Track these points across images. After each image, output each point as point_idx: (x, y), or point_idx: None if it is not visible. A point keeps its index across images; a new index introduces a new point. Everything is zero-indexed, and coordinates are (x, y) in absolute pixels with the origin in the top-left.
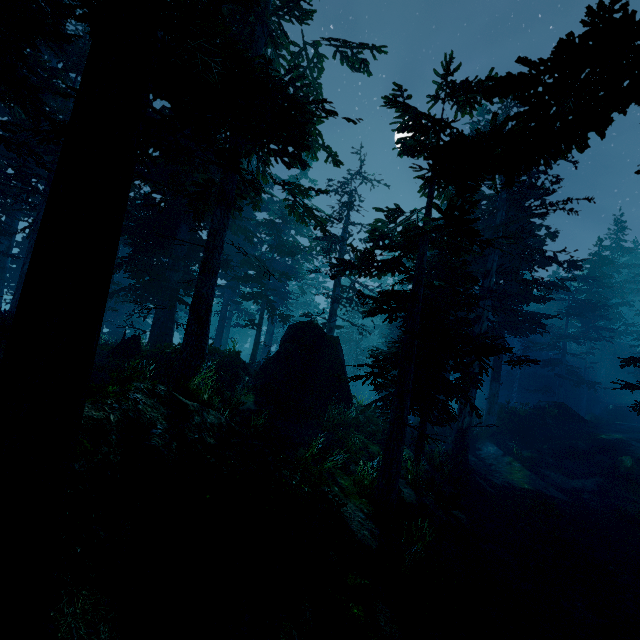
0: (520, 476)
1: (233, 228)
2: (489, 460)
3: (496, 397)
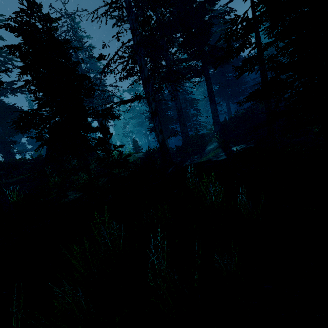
0: (211, 155)
1: (17, 91)
2: (206, 152)
3: (215, 113)
